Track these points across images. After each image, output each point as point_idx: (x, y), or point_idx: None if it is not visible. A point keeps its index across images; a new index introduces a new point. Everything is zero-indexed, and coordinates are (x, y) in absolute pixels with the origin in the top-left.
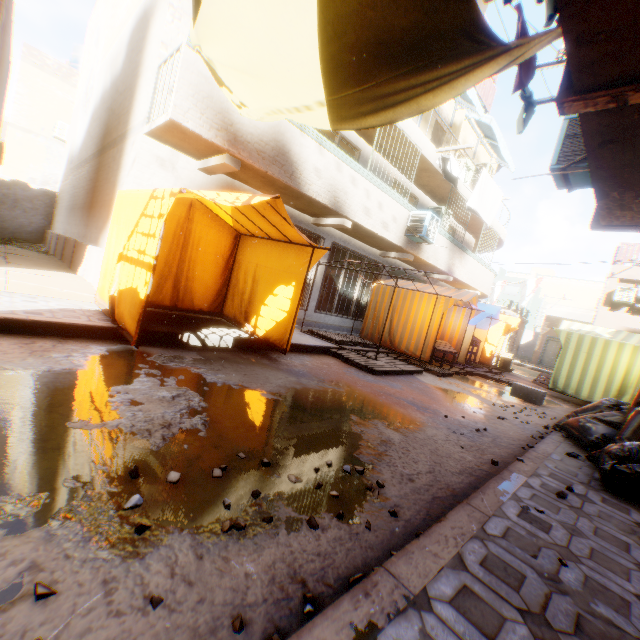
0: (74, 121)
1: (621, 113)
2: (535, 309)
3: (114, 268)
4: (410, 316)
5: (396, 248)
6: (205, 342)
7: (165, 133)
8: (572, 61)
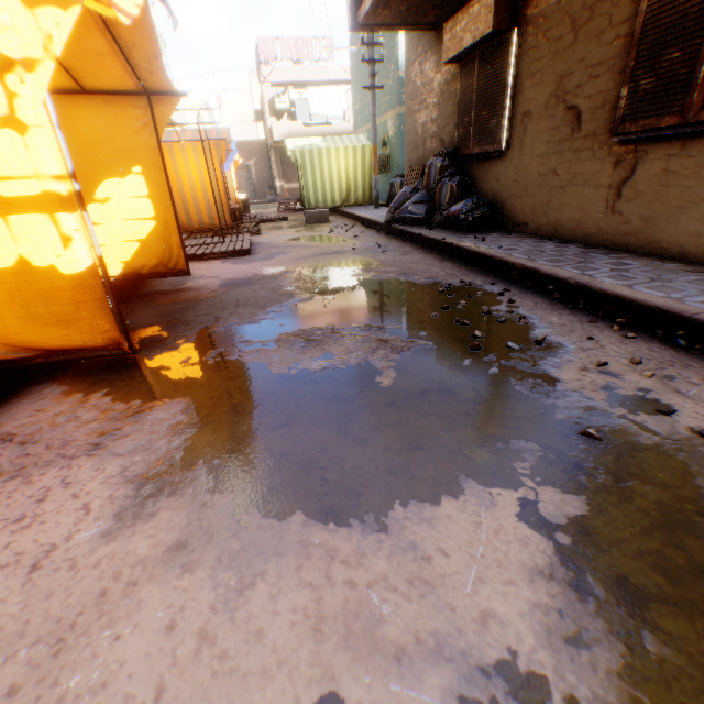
0: None
1: None
2: None
3: None
4: (183, 180)
5: None
6: None
7: None
8: None
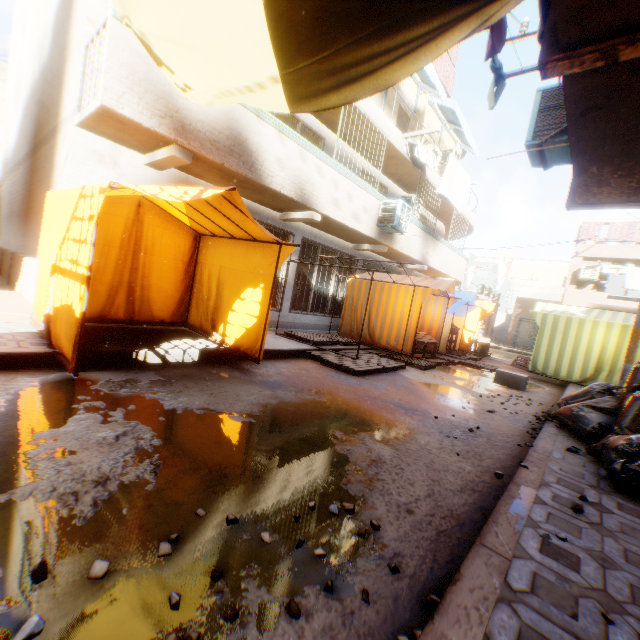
0: (7, 120)
1: (609, 73)
2: (505, 291)
3: (48, 282)
4: (388, 309)
5: (369, 240)
6: (166, 358)
7: (100, 123)
8: (559, 9)
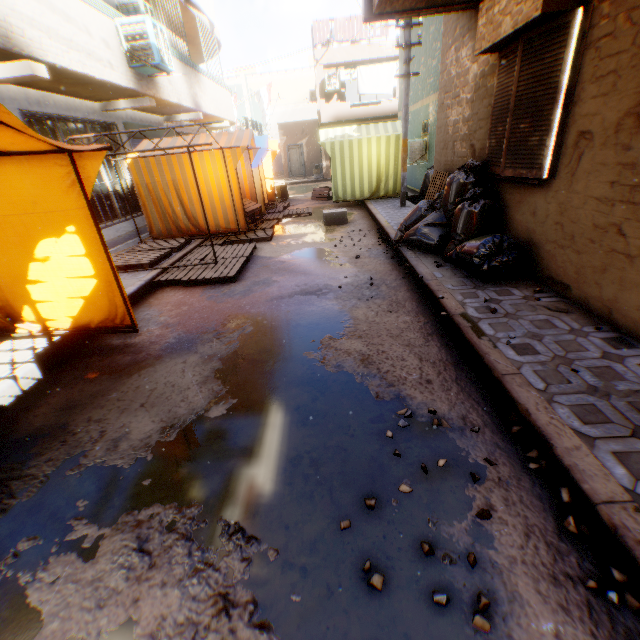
0: None
1: None
2: (259, 119)
3: None
4: (201, 187)
5: (127, 93)
6: None
7: None
8: None
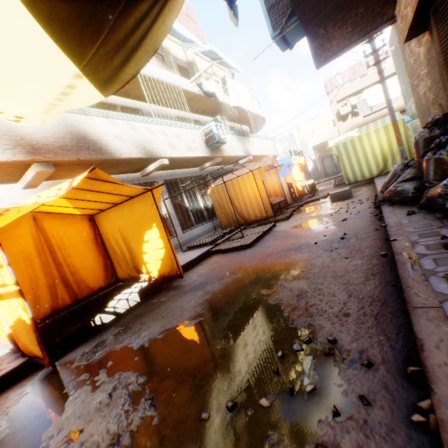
0: None
1: None
2: (303, 148)
3: None
4: (244, 195)
5: (207, 159)
6: (117, 312)
7: None
8: None
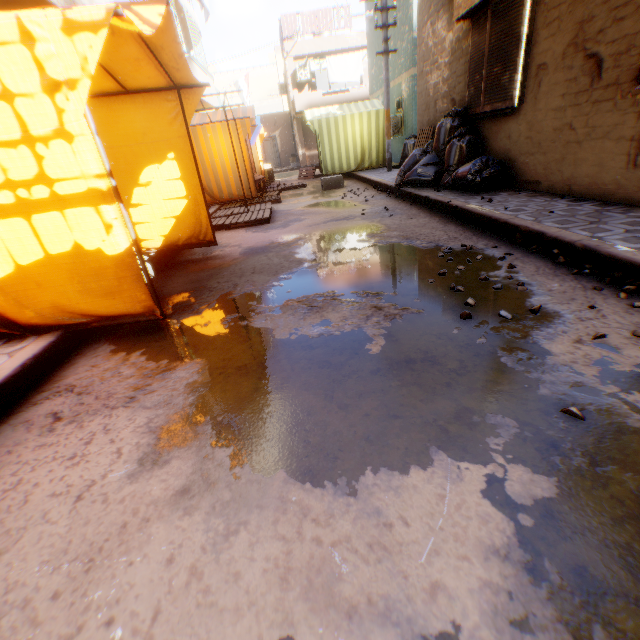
0: None
1: None
2: None
3: None
4: (214, 158)
5: None
6: None
7: None
8: None
